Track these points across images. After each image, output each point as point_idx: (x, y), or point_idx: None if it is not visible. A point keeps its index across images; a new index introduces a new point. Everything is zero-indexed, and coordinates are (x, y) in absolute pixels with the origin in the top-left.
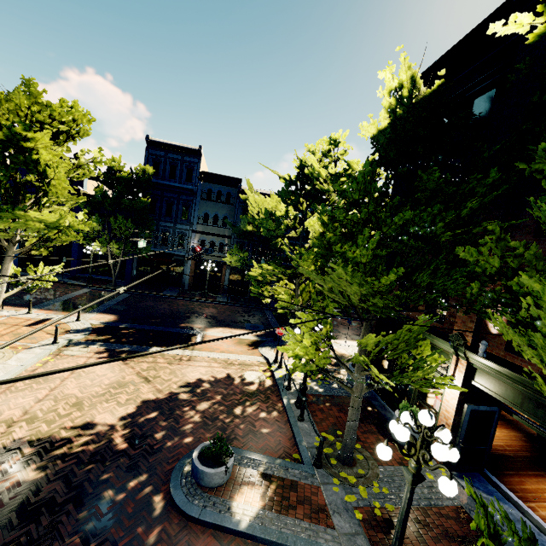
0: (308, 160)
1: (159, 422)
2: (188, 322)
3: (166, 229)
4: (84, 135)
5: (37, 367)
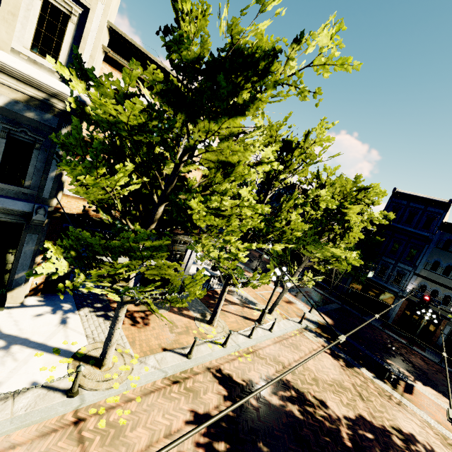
0: None
1: (375, 447)
2: (394, 360)
3: (386, 264)
4: (376, 204)
5: (291, 335)
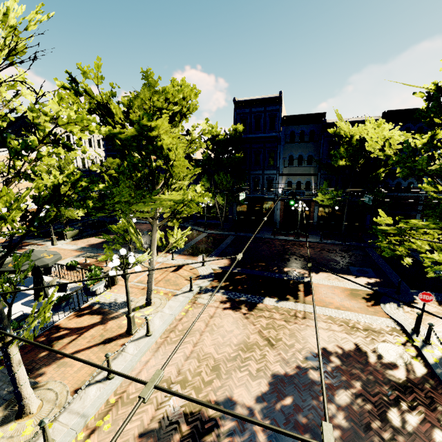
0: None
1: (297, 416)
2: (290, 265)
3: (256, 177)
4: (193, 110)
5: (182, 316)
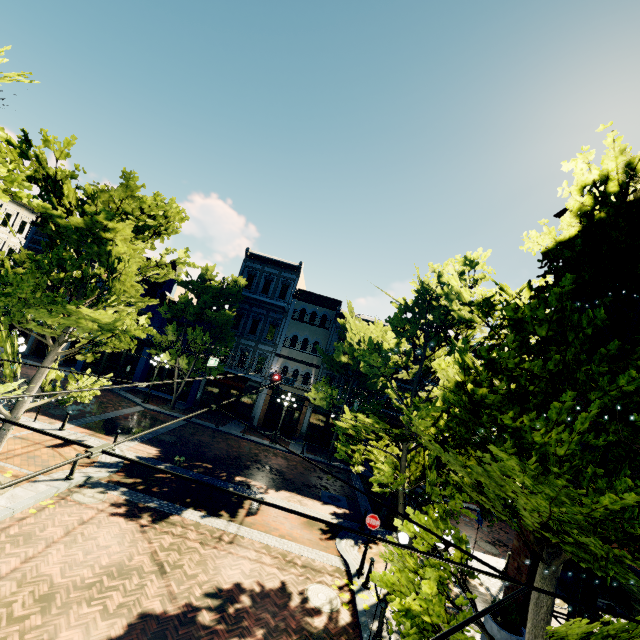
0: (432, 283)
1: None
2: (246, 474)
3: (246, 348)
4: (173, 232)
5: (28, 514)
